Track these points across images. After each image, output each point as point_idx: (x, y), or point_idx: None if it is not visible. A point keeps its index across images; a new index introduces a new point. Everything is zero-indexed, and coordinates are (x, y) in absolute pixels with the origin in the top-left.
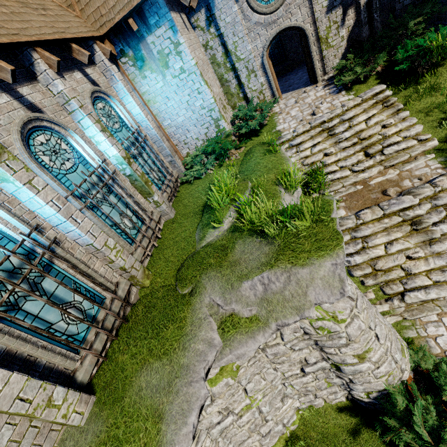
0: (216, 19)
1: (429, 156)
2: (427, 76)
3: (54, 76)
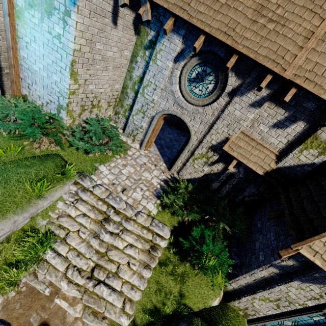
0: (154, 51)
1: None
2: (188, 266)
3: None
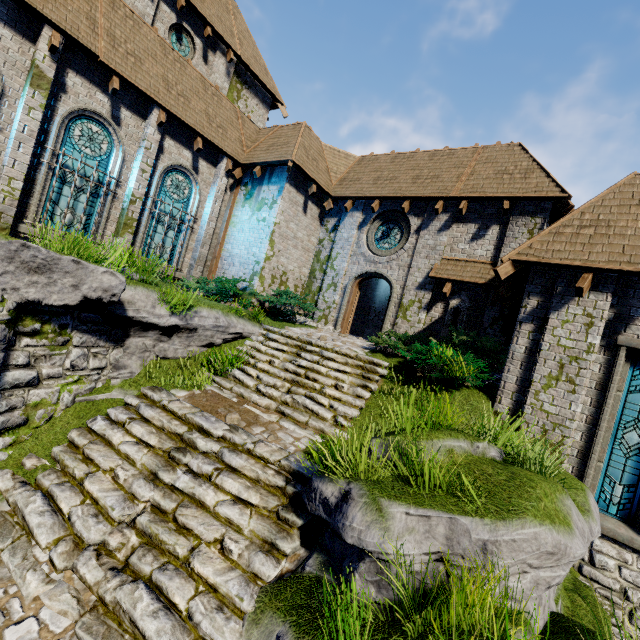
0: (339, 229)
1: (317, 436)
2: (422, 385)
3: (153, 125)
